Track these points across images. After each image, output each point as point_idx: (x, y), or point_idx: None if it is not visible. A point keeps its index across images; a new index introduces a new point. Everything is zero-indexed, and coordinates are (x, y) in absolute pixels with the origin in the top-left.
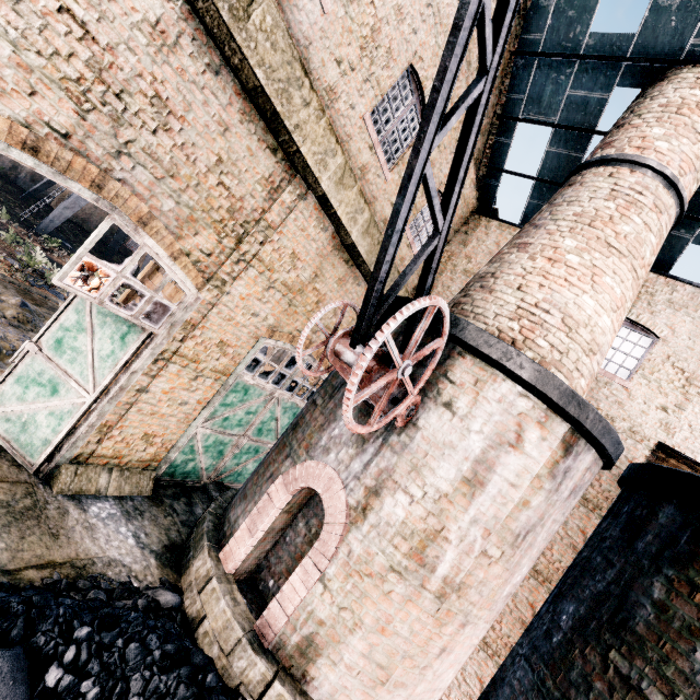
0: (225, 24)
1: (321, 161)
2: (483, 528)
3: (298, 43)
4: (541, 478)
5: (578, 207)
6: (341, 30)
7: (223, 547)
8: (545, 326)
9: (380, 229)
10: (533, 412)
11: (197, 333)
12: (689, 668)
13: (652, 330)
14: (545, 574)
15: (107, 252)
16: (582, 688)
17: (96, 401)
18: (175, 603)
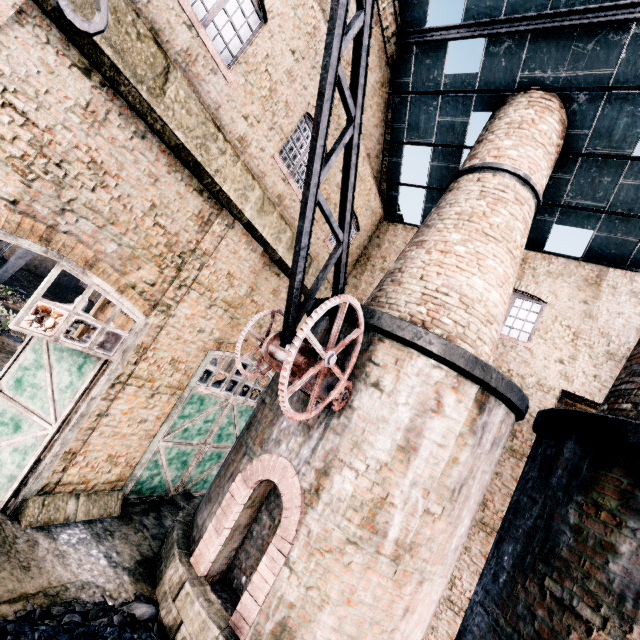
0: (146, 101)
1: (242, 195)
2: (423, 489)
3: (209, 107)
4: (464, 436)
5: (457, 207)
6: (244, 93)
7: (193, 552)
8: (446, 306)
9: None
10: (447, 380)
11: (149, 354)
12: (606, 579)
13: (539, 298)
14: (491, 525)
15: (62, 292)
16: (528, 619)
17: (59, 431)
18: (151, 614)
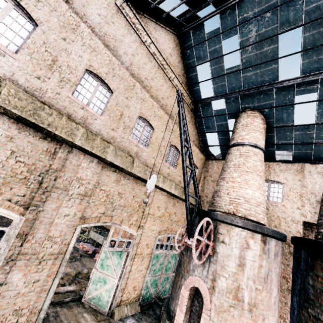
0: (129, 171)
1: (157, 181)
2: (252, 280)
3: (143, 161)
4: (261, 255)
5: (233, 162)
6: (152, 151)
7: (174, 321)
8: (240, 204)
9: (179, 185)
10: (248, 235)
11: (139, 245)
12: None
13: (280, 182)
14: None
15: None
16: None
17: (118, 281)
18: None
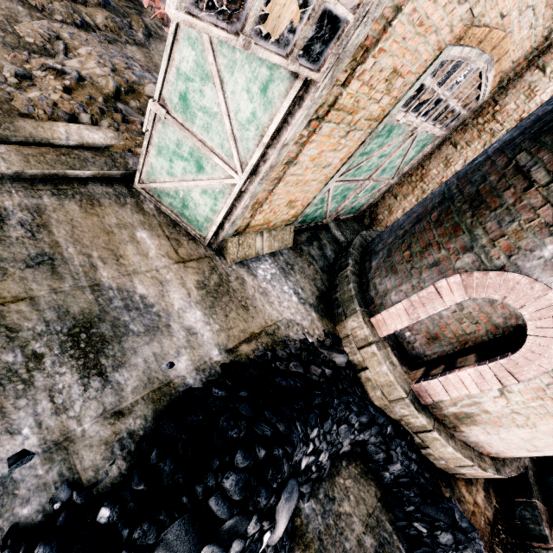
0: None
1: None
2: None
3: None
4: None
5: None
6: None
7: (373, 313)
8: None
9: None
10: None
11: (368, 64)
12: None
13: None
14: None
15: None
16: None
17: (246, 182)
18: (345, 362)
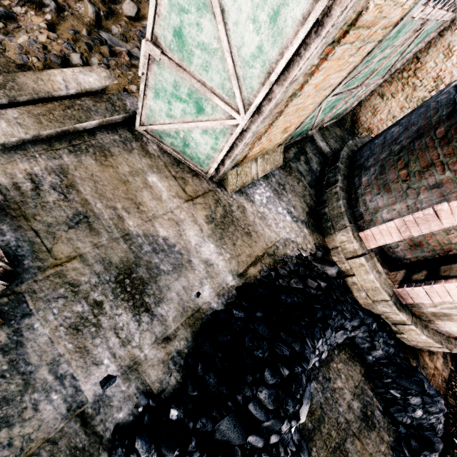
0: None
1: None
2: None
3: None
4: None
5: None
6: None
7: (362, 227)
8: None
9: None
10: None
11: None
12: None
13: None
14: None
15: None
16: None
17: (247, 121)
18: (336, 272)
